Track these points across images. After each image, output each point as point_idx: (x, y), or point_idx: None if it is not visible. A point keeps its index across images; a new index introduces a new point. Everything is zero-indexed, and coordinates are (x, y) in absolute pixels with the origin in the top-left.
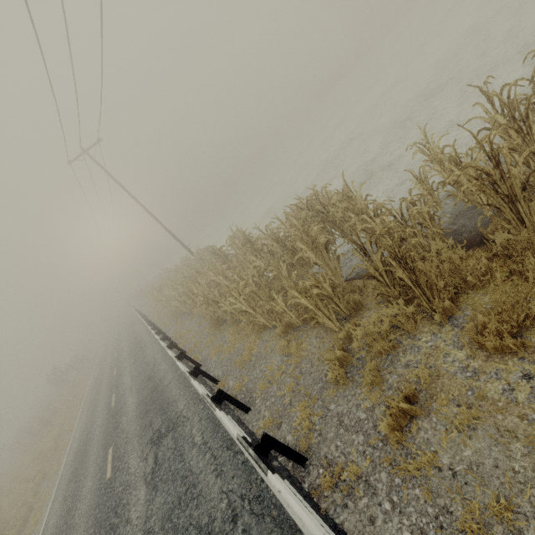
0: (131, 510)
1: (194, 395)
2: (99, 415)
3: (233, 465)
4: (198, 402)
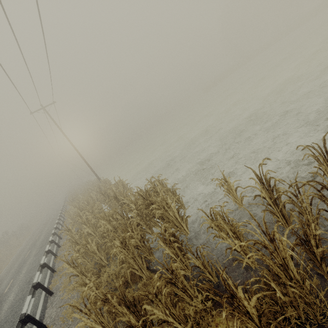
0: None
1: None
2: None
3: None
4: None
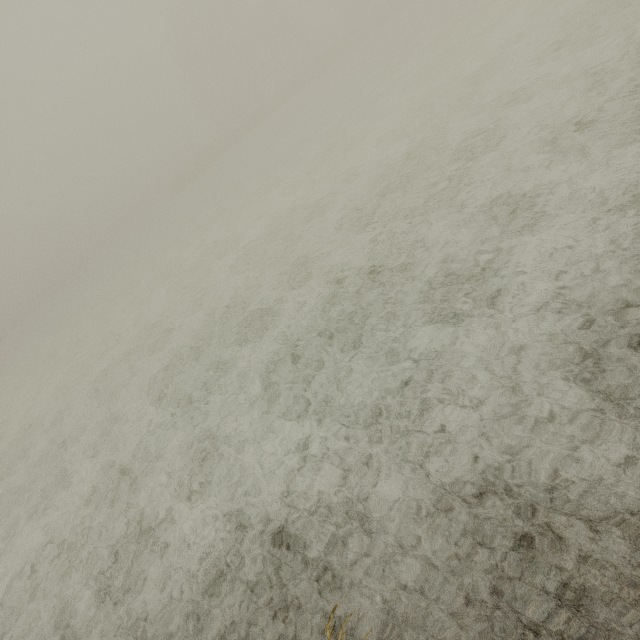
0: None
1: None
2: None
3: None
4: None
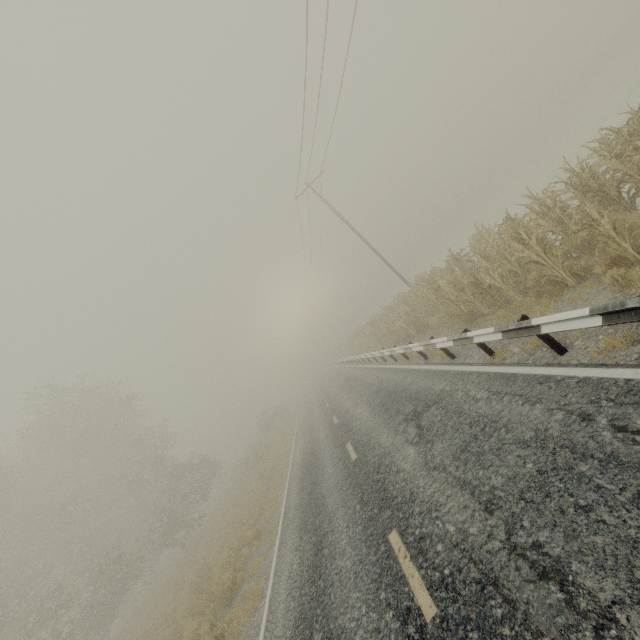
0: (400, 464)
1: (457, 374)
2: (321, 433)
3: (559, 389)
4: (467, 375)
